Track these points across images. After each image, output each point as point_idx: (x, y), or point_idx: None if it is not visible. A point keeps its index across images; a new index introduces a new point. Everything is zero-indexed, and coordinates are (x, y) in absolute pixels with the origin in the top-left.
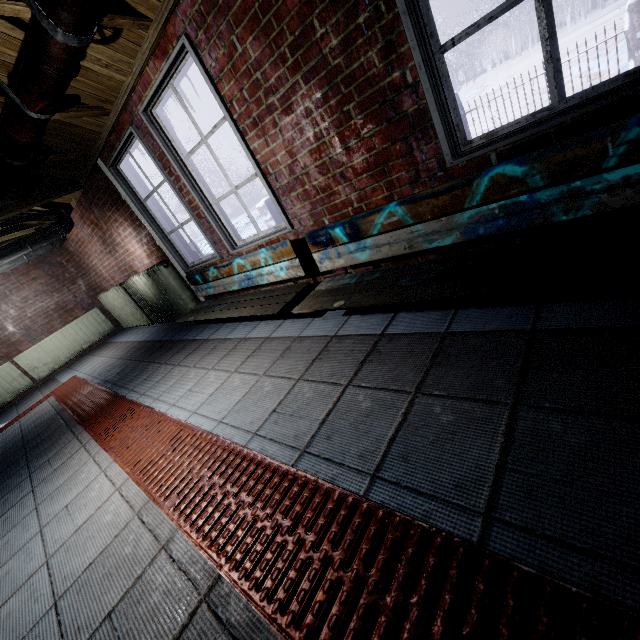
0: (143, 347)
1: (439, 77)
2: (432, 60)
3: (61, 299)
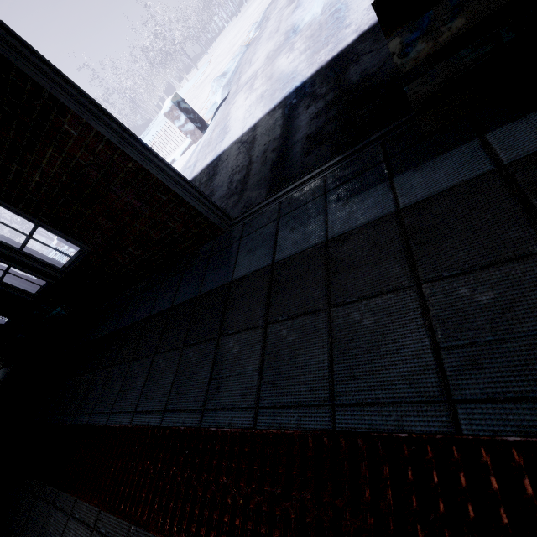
0: None
1: (7, 285)
2: None
3: None
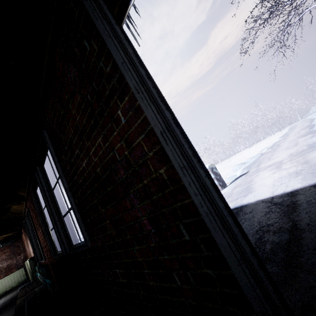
0: (13, 298)
1: (51, 236)
2: (49, 232)
3: (10, 262)
